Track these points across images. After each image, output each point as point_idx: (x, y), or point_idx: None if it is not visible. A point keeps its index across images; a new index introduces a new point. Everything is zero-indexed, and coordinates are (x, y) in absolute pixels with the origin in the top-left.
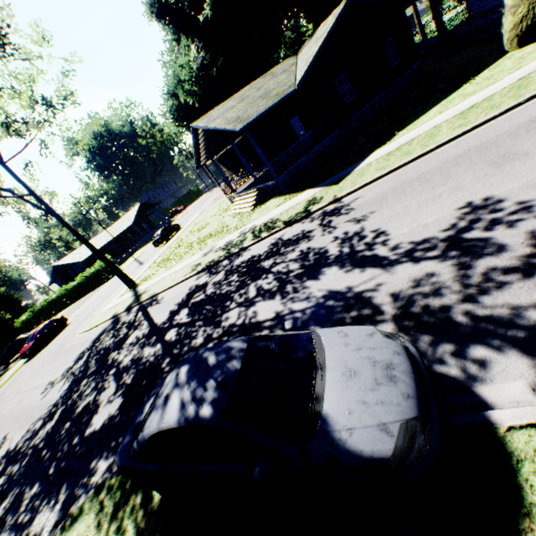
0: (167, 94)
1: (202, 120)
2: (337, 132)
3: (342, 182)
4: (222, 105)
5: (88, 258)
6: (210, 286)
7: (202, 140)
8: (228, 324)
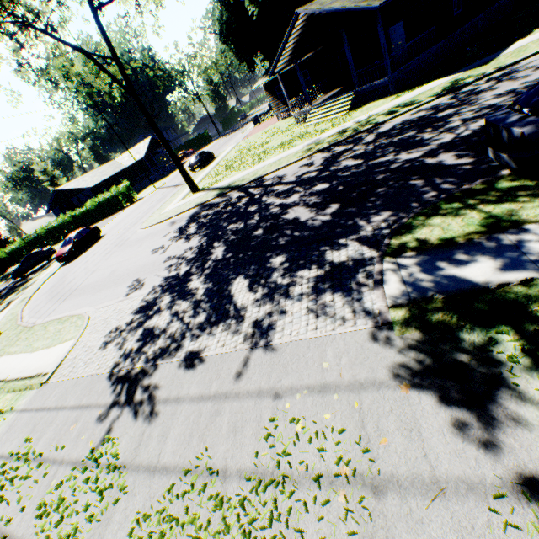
0: (218, 1)
1: (310, 5)
2: (442, 43)
3: (491, 62)
4: None
5: (95, 186)
6: (362, 146)
7: (295, 35)
8: (446, 140)
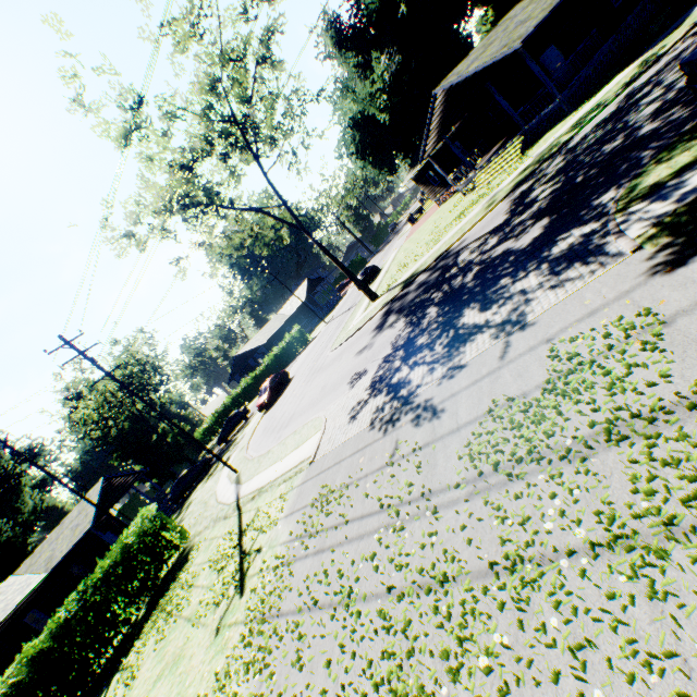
0: (348, 127)
1: (445, 81)
2: (613, 39)
3: (683, 23)
4: (461, 64)
5: (267, 342)
6: (552, 169)
7: (437, 114)
8: (651, 111)
